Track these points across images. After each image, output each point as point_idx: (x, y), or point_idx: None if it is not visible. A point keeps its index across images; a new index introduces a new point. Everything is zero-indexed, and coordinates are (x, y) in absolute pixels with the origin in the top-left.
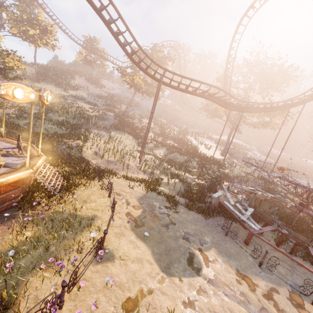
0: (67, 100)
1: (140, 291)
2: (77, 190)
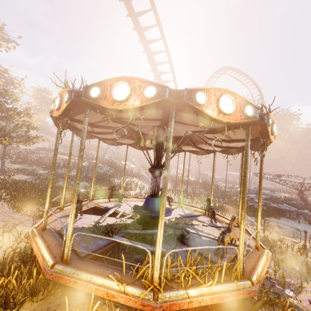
0: (43, 155)
1: None
2: None
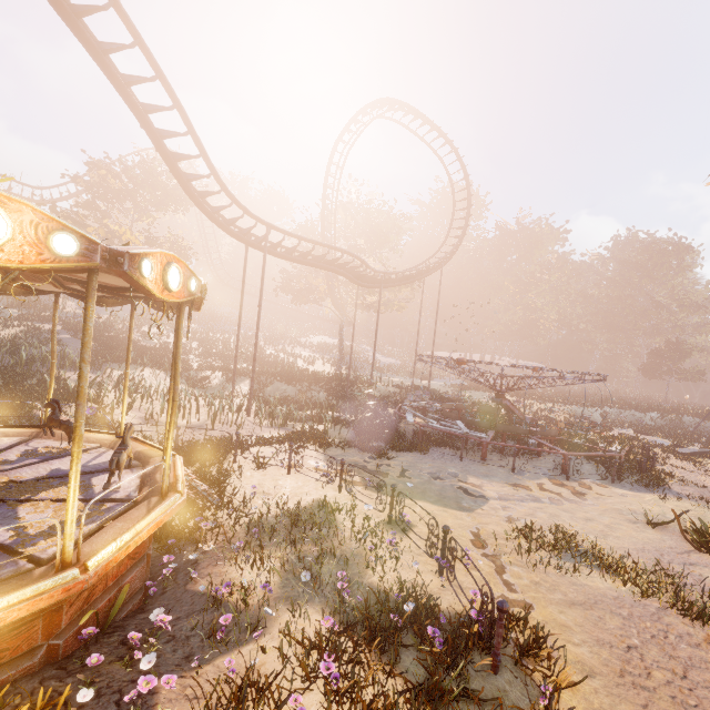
0: None
1: (470, 533)
2: (229, 485)
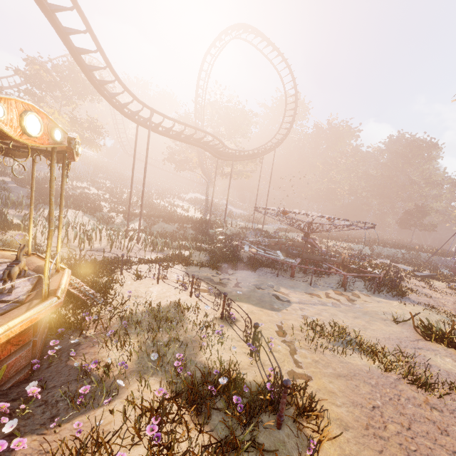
0: None
1: (276, 326)
2: (113, 290)
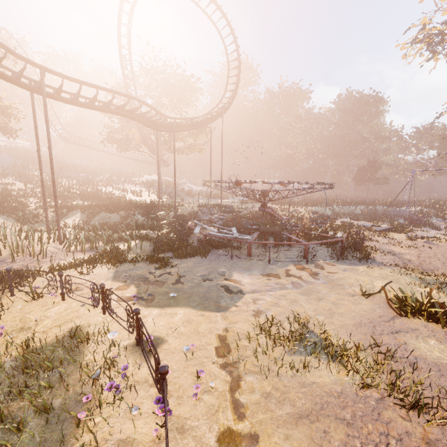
0: None
1: (218, 337)
2: None
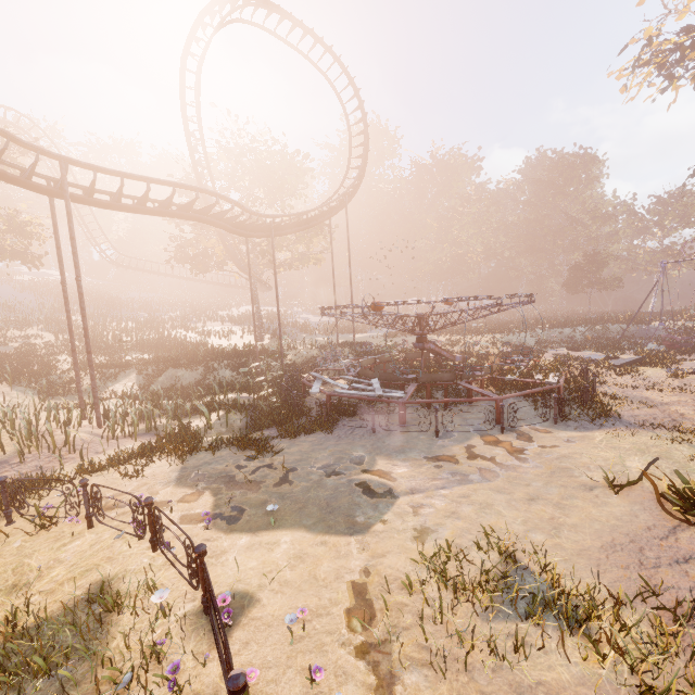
0: None
1: (352, 587)
2: None
